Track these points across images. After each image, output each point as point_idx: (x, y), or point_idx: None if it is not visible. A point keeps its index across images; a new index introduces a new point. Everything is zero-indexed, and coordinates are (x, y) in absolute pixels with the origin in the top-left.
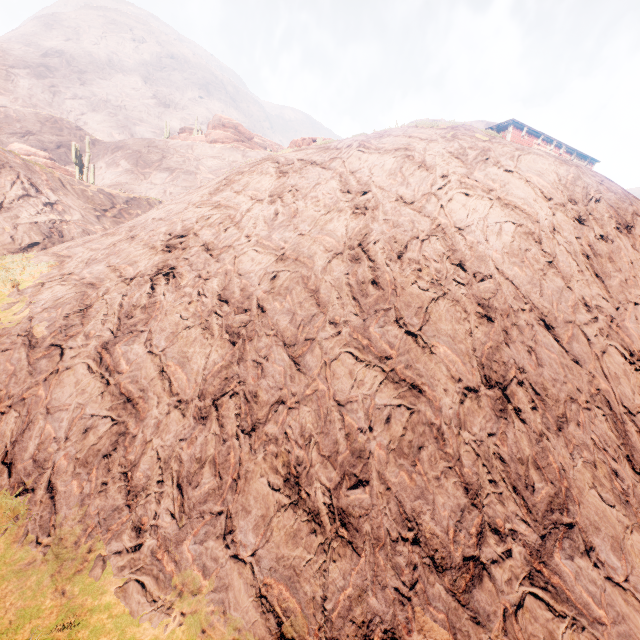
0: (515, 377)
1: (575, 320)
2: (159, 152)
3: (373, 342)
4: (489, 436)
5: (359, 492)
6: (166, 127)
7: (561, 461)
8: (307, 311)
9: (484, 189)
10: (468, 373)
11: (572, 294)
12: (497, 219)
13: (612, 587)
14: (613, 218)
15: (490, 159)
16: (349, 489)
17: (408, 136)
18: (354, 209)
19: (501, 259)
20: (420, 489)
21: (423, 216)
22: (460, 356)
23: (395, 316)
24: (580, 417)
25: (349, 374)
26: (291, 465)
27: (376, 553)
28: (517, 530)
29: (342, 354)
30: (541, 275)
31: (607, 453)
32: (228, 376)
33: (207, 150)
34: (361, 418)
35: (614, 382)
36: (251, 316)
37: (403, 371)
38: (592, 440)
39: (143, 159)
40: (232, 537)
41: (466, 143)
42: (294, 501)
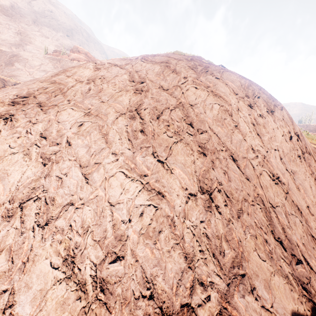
0: (216, 187)
1: (247, 157)
2: (39, 61)
3: (137, 166)
4: (201, 222)
5: (116, 265)
6: (45, 48)
7: (239, 236)
8: (99, 146)
9: (205, 86)
10: (191, 185)
11: (246, 143)
12: (211, 102)
13: (265, 312)
14: (265, 106)
15: (208, 71)
16: (110, 263)
17: (168, 56)
18: (135, 90)
19: (212, 122)
20: (157, 259)
21: (172, 97)
22: (187, 175)
23: (152, 151)
24: (249, 210)
25: (120, 185)
26: (70, 248)
27: (123, 310)
28: (214, 282)
29: (117, 173)
30: (231, 132)
31: (262, 230)
32: (35, 186)
33: (68, 63)
34: (124, 214)
35: (265, 190)
36: (60, 147)
37: (154, 184)
38: (255, 222)
39: (29, 63)
40: (11, 311)
41: (197, 63)
42: (68, 276)
